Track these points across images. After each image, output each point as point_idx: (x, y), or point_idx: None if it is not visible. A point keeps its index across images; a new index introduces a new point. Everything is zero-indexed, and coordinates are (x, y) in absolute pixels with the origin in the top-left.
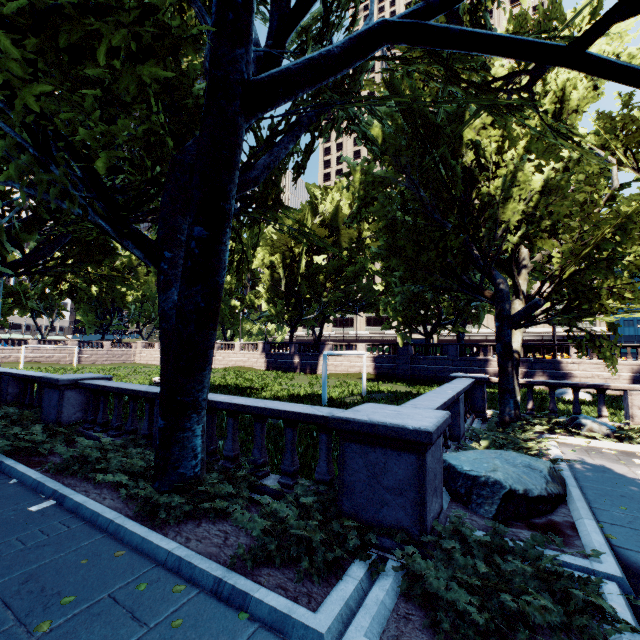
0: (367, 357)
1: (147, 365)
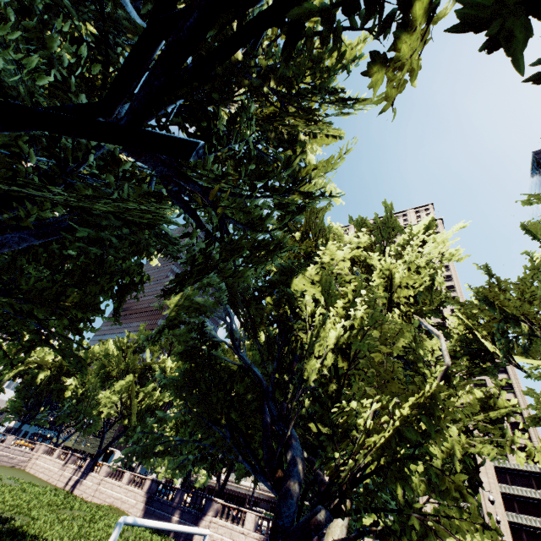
0: (253, 537)
1: (29, 476)
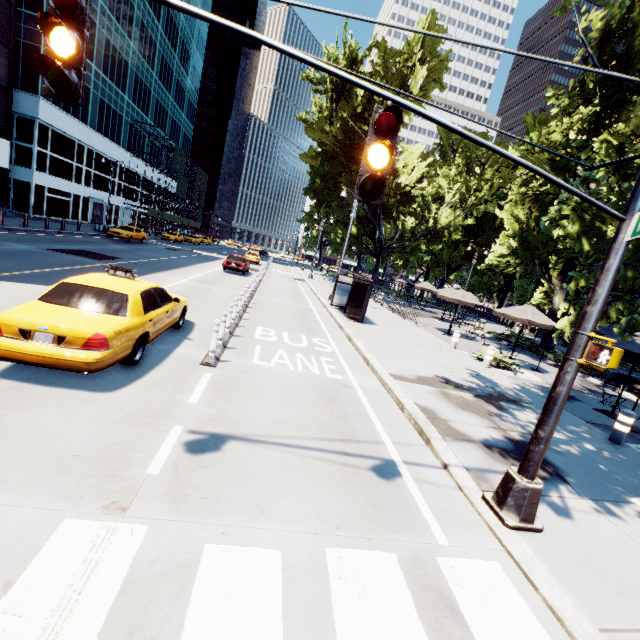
0: None
1: None
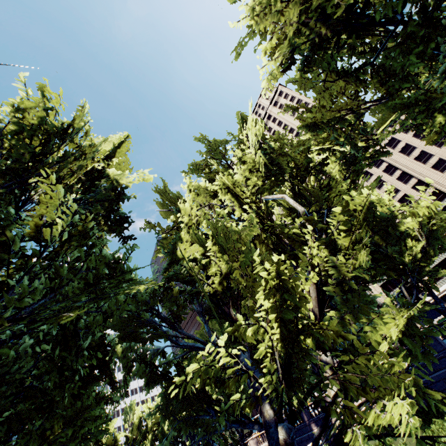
0: None
1: None
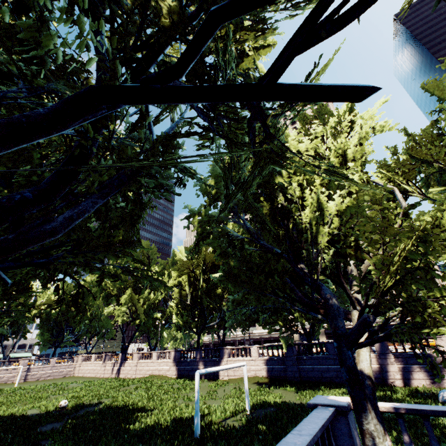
0: (260, 360)
1: (81, 378)
